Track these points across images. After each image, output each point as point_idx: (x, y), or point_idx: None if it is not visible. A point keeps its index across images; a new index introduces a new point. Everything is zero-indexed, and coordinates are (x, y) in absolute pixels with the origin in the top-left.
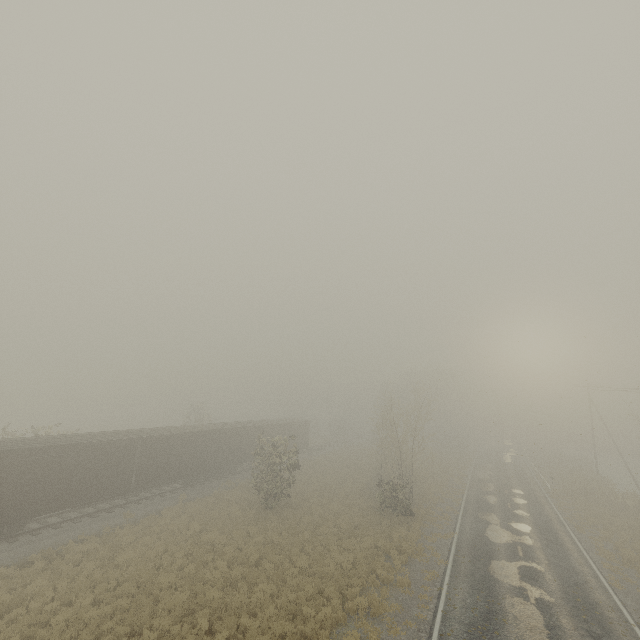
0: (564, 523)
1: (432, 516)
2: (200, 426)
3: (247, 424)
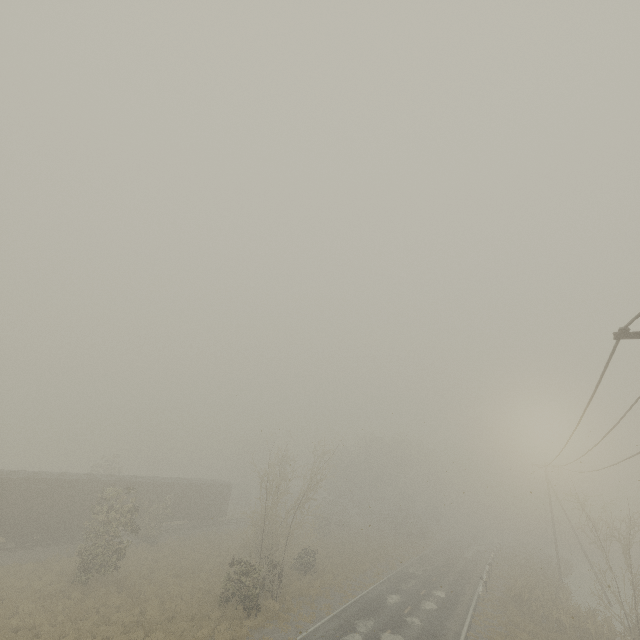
0: None
1: (293, 614)
2: (60, 474)
3: (133, 478)
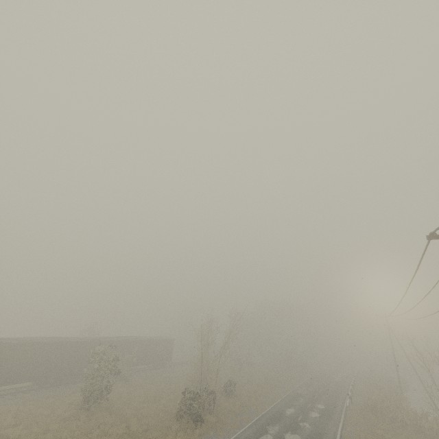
0: (337, 437)
1: (224, 424)
2: (64, 338)
3: (110, 338)
